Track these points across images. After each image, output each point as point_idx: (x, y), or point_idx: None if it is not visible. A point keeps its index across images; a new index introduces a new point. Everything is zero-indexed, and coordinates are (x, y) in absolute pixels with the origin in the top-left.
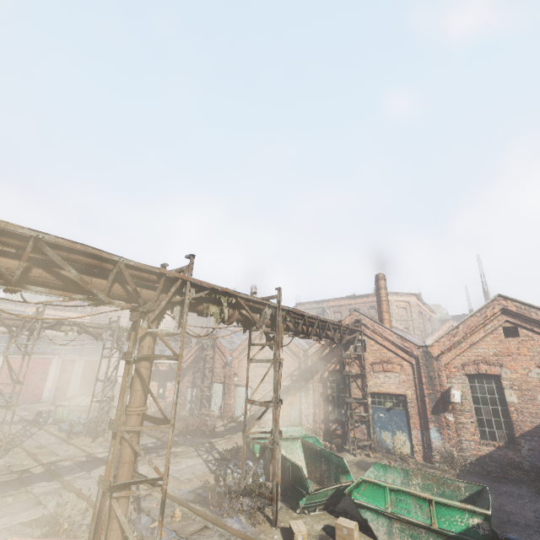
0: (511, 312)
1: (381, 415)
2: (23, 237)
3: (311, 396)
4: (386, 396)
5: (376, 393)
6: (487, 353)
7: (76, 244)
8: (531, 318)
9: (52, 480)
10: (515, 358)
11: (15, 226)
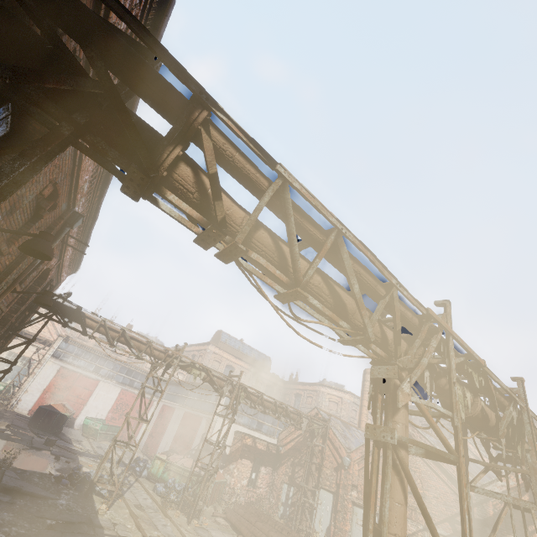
0: None
1: None
2: (322, 229)
3: None
4: None
5: None
6: None
7: (366, 250)
8: None
9: None
10: None
11: (327, 212)
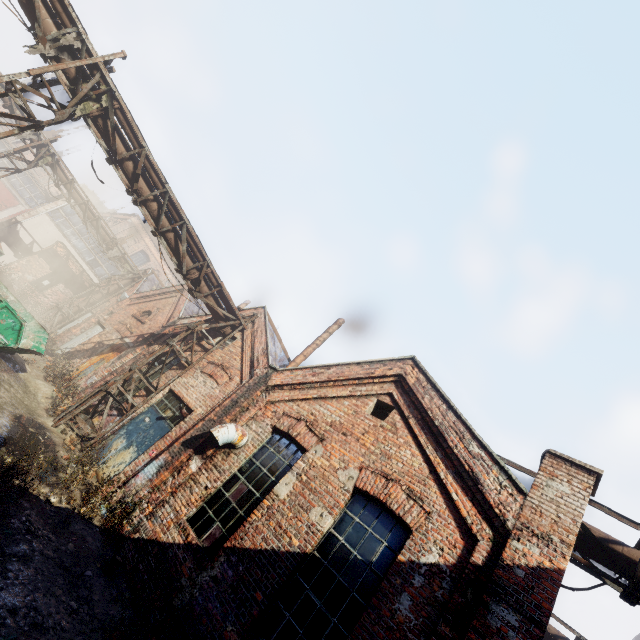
0: (406, 385)
1: (147, 419)
2: None
3: (124, 360)
4: (179, 403)
5: (175, 395)
6: (326, 416)
7: None
8: (421, 403)
9: None
10: (349, 441)
11: None
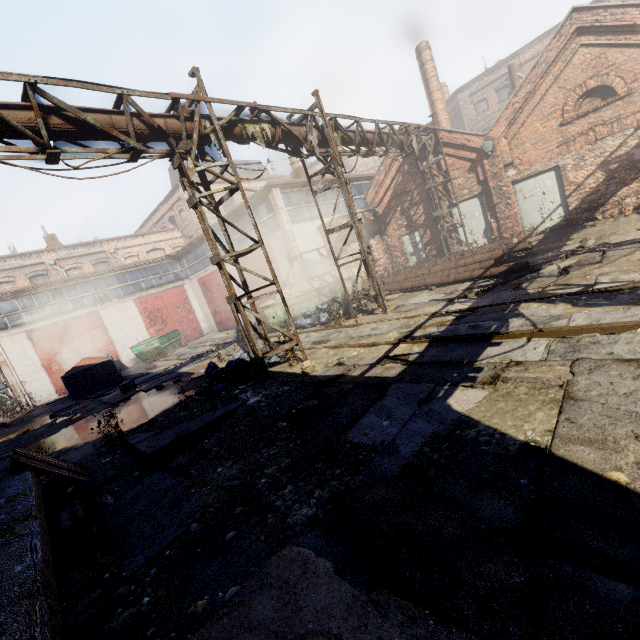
0: None
1: None
2: None
3: None
4: None
5: None
6: None
7: None
8: None
9: (493, 343)
10: None
11: None
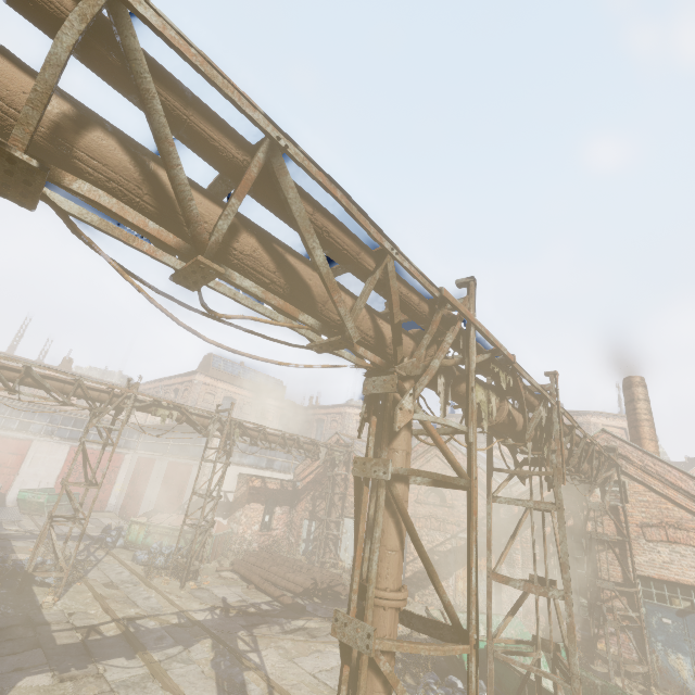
0: None
1: (666, 621)
2: (242, 140)
3: (520, 565)
4: (676, 587)
5: (653, 579)
6: None
7: (334, 188)
8: None
9: (134, 656)
10: None
11: (240, 97)
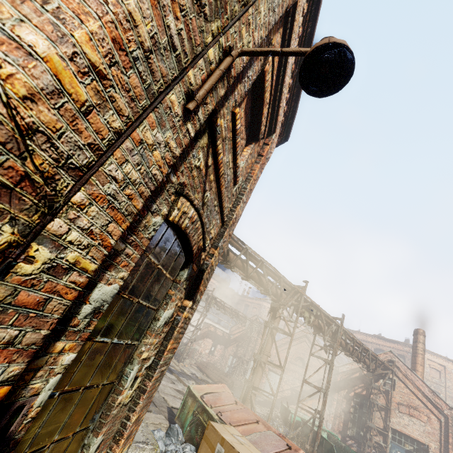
0: None
1: None
2: (258, 260)
3: (334, 407)
4: (408, 438)
5: (398, 431)
6: None
7: (272, 267)
8: None
9: (172, 374)
10: None
11: (259, 256)
